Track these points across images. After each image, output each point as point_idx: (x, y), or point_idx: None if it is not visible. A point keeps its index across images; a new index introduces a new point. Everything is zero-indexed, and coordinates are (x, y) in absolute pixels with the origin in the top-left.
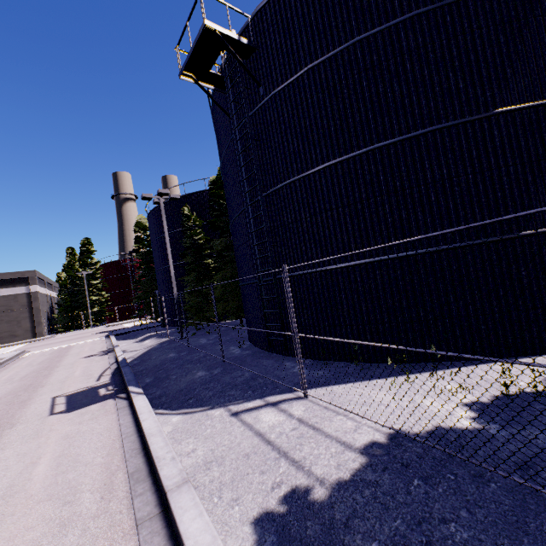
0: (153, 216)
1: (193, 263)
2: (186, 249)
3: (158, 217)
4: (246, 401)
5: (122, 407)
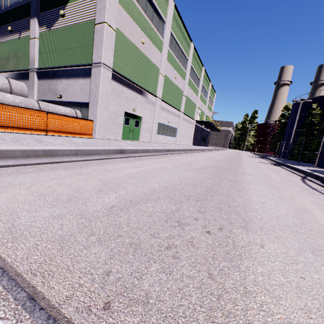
0: (295, 105)
1: (306, 131)
2: (305, 124)
3: (297, 106)
4: (297, 165)
5: (265, 159)
